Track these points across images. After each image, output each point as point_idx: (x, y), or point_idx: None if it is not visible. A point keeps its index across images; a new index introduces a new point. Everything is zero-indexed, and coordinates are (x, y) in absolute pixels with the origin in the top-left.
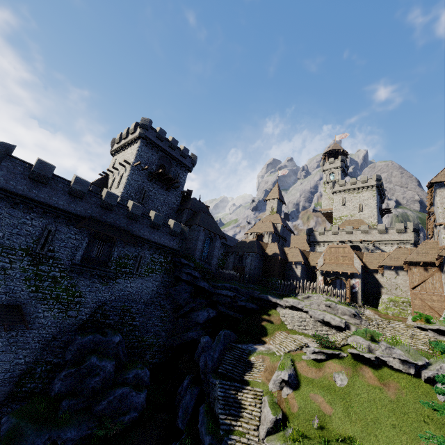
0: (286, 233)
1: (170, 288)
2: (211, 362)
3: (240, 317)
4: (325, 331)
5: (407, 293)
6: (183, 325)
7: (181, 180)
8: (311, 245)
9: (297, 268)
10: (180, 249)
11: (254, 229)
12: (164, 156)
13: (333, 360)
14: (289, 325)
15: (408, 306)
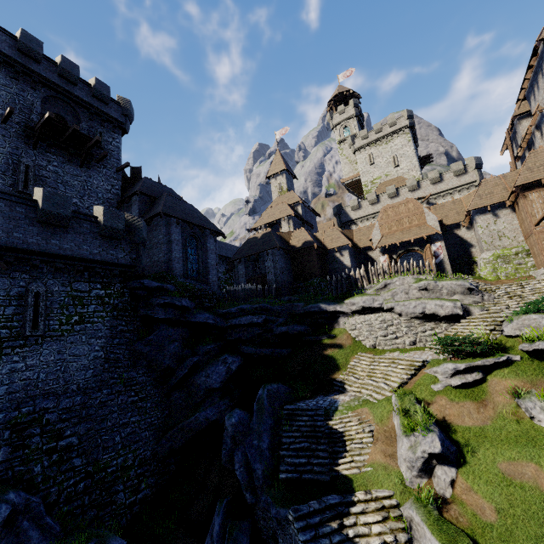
0: (310, 216)
1: (135, 343)
2: (260, 463)
3: (283, 353)
4: (429, 330)
5: (518, 238)
6: (184, 403)
7: (110, 147)
8: (345, 227)
9: (344, 256)
10: (136, 263)
11: (263, 220)
12: (54, 96)
13: (499, 375)
14: (368, 339)
15: (525, 256)
